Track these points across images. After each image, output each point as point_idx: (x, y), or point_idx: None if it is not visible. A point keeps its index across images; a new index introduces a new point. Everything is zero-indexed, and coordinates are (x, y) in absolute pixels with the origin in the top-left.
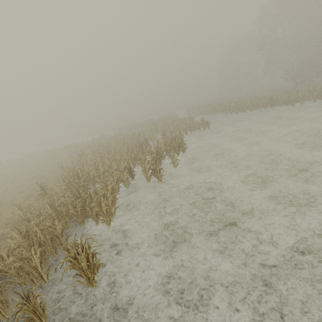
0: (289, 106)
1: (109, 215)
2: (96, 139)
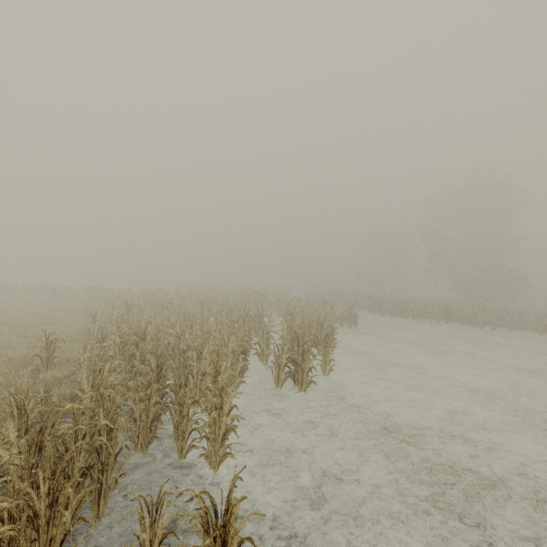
0: (474, 328)
1: (227, 439)
2: (149, 290)
